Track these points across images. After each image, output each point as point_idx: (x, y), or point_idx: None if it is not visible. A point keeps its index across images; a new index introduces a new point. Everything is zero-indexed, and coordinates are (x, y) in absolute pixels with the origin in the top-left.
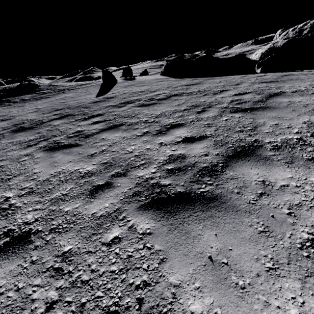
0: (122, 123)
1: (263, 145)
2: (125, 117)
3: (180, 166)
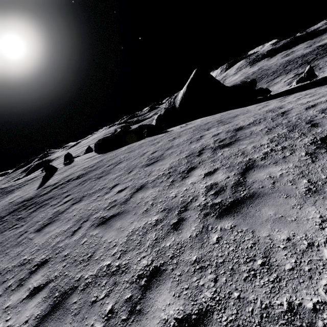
0: (44, 204)
1: (87, 195)
2: (47, 199)
3: (55, 214)
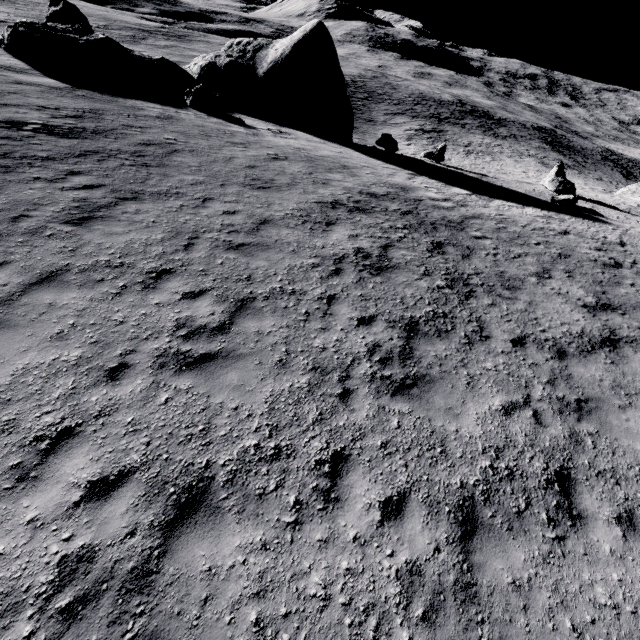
0: None
1: (145, 193)
2: None
3: (85, 204)
